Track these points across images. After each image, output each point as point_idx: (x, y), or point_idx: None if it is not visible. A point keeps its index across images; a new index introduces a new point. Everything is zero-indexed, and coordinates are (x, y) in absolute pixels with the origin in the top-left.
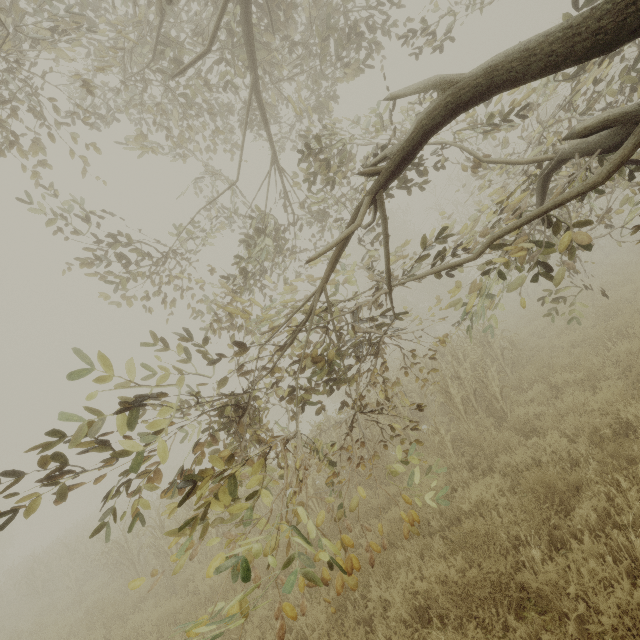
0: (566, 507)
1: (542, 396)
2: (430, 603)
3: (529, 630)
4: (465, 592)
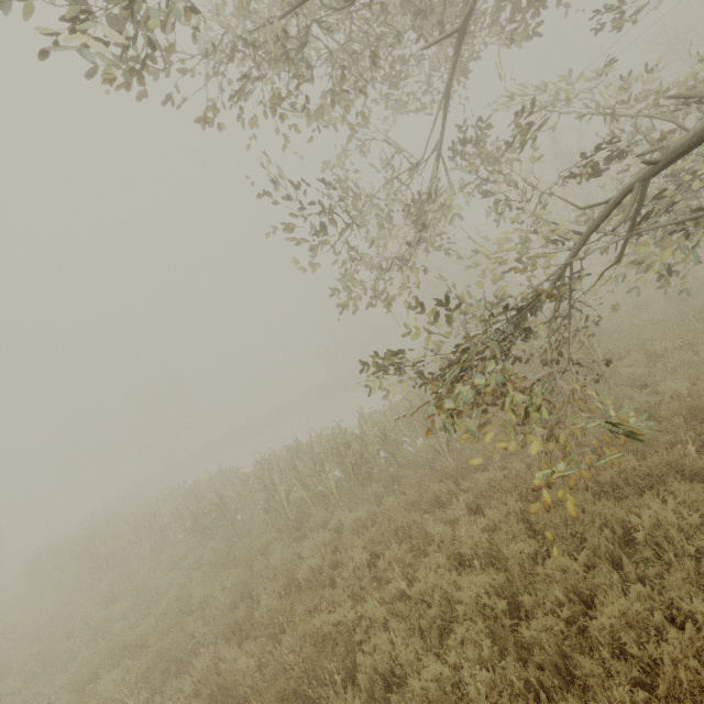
0: (701, 424)
1: (641, 361)
2: (606, 490)
3: (701, 487)
4: (645, 474)
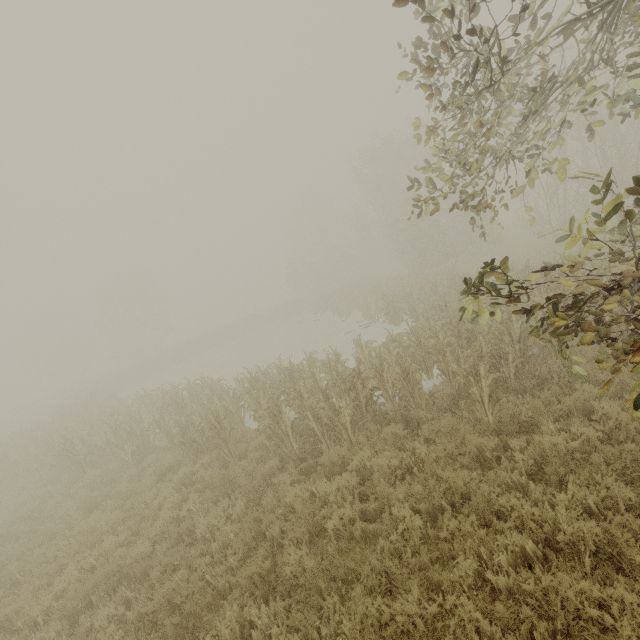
0: None
1: None
2: None
3: None
4: None
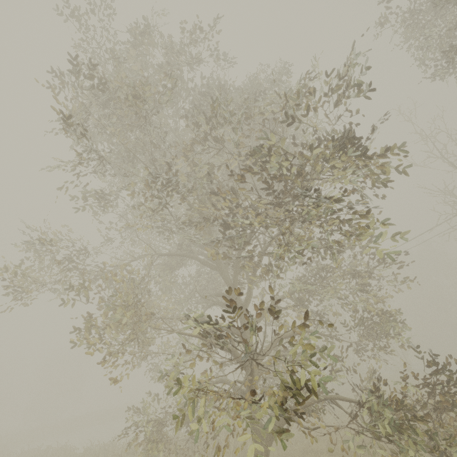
0: None
1: None
2: None
3: None
4: None
